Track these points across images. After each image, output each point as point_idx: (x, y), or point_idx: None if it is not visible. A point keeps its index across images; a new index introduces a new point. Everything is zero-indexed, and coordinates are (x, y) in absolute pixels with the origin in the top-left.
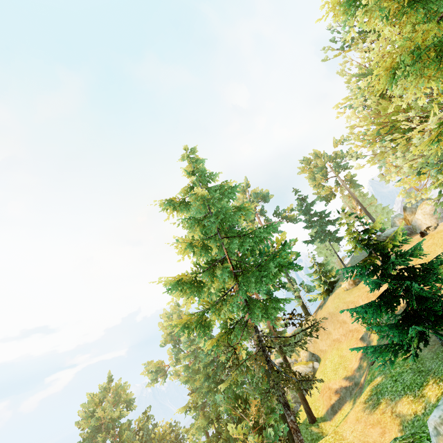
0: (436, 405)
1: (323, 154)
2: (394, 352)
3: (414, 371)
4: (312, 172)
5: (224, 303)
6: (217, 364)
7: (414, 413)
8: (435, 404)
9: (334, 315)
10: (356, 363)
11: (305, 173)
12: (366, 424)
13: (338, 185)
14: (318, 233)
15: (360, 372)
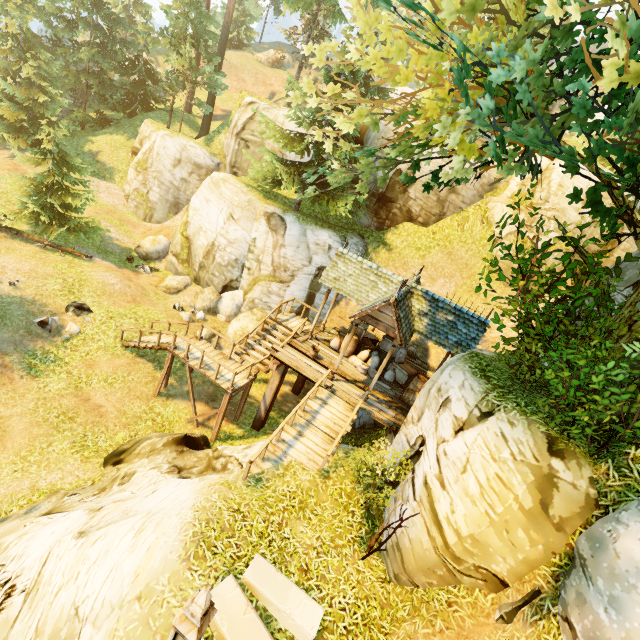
0: None
1: None
2: None
3: None
4: None
5: None
6: None
7: None
8: None
9: (236, 68)
10: None
11: None
12: None
13: None
14: None
15: None
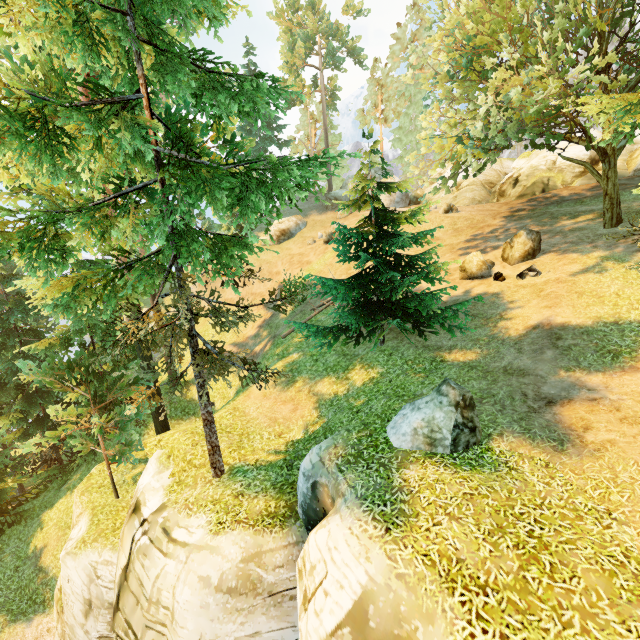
0: (365, 390)
1: (323, 11)
2: (335, 336)
3: (339, 354)
4: (291, 31)
5: (120, 214)
6: (9, 306)
7: (335, 394)
8: (362, 388)
9: None
10: (252, 331)
11: (280, 24)
12: (276, 401)
13: (315, 88)
14: (254, 149)
15: (256, 341)
